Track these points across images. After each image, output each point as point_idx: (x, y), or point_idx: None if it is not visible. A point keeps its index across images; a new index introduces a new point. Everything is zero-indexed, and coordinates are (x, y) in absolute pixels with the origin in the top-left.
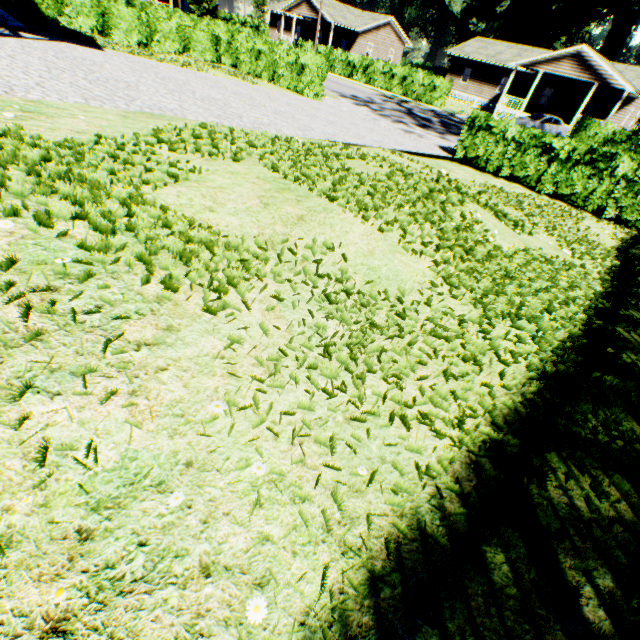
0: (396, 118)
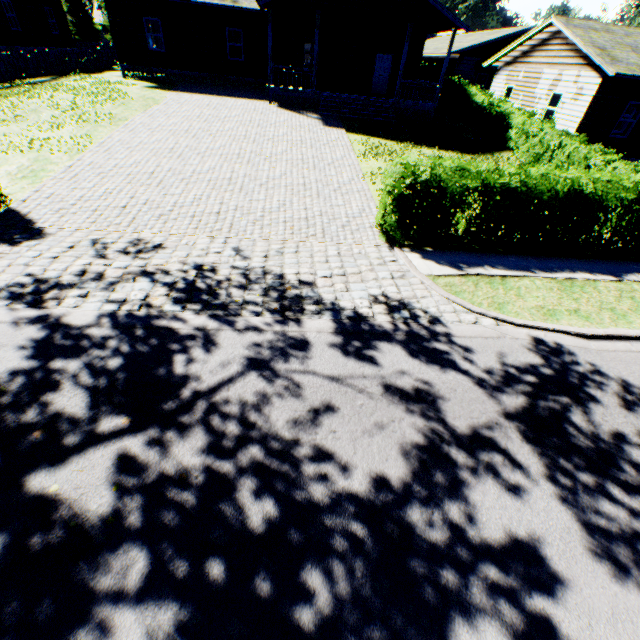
0: (262, 331)
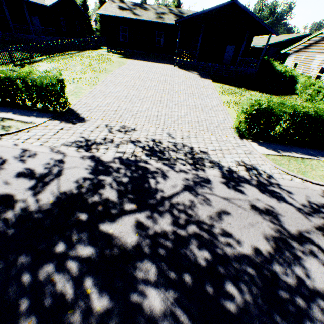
0: (187, 173)
